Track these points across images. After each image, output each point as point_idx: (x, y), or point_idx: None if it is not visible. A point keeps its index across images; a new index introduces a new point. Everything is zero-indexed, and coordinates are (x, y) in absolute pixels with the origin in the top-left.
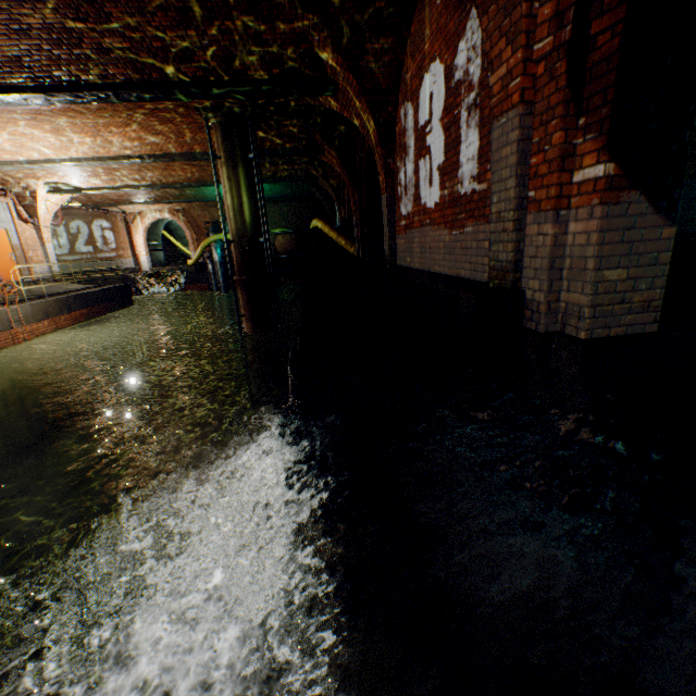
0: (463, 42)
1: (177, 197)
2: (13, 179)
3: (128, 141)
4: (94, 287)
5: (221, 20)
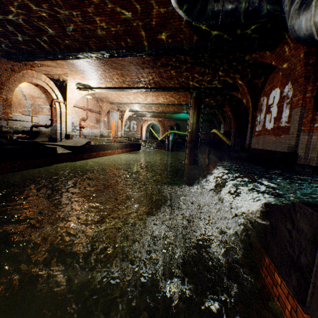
0: (287, 86)
1: (163, 116)
2: (122, 107)
3: (163, 100)
4: (131, 142)
5: (211, 75)
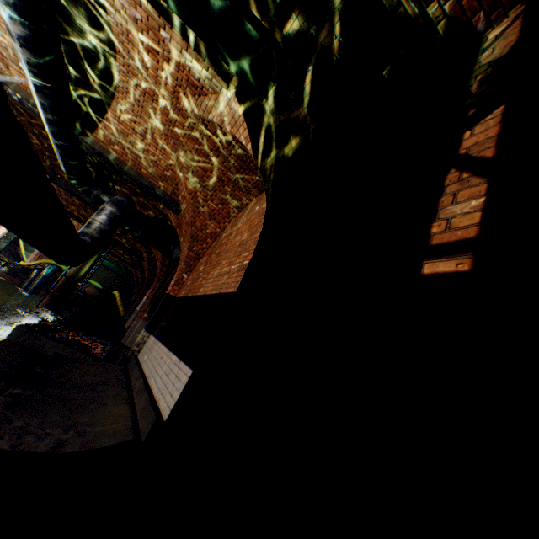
0: None
1: None
2: None
3: None
4: None
5: (119, 230)
